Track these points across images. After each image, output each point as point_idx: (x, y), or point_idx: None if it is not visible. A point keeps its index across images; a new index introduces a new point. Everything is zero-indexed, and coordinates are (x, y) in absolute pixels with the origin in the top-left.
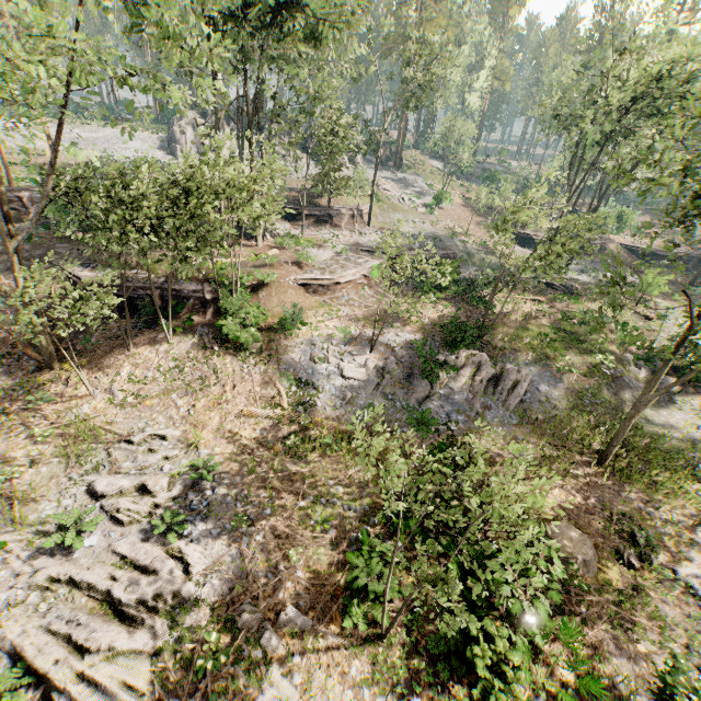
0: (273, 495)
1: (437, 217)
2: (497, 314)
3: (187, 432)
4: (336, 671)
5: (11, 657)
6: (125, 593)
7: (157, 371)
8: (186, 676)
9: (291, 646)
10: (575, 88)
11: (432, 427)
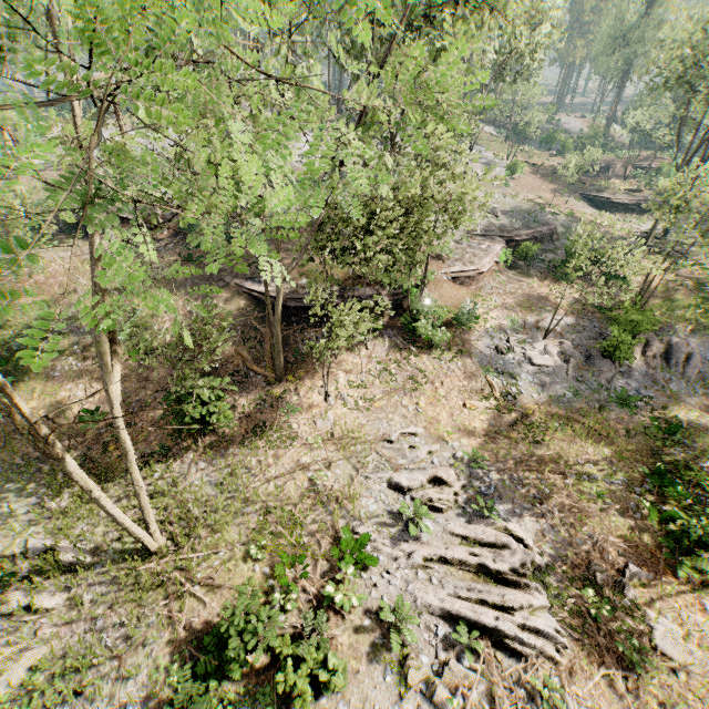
0: (540, 476)
1: (513, 189)
2: (653, 291)
3: (427, 428)
4: (696, 610)
5: (442, 619)
6: (496, 564)
7: (368, 375)
8: (586, 622)
9: (646, 595)
10: (701, 47)
11: (630, 404)
